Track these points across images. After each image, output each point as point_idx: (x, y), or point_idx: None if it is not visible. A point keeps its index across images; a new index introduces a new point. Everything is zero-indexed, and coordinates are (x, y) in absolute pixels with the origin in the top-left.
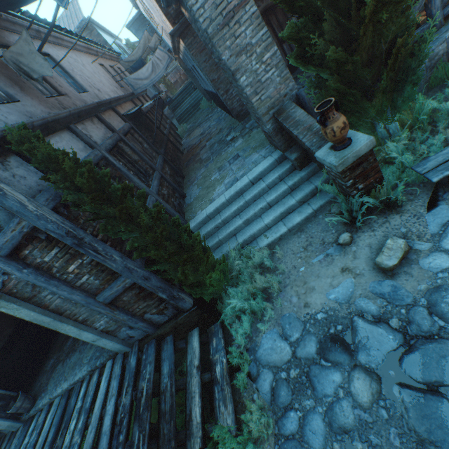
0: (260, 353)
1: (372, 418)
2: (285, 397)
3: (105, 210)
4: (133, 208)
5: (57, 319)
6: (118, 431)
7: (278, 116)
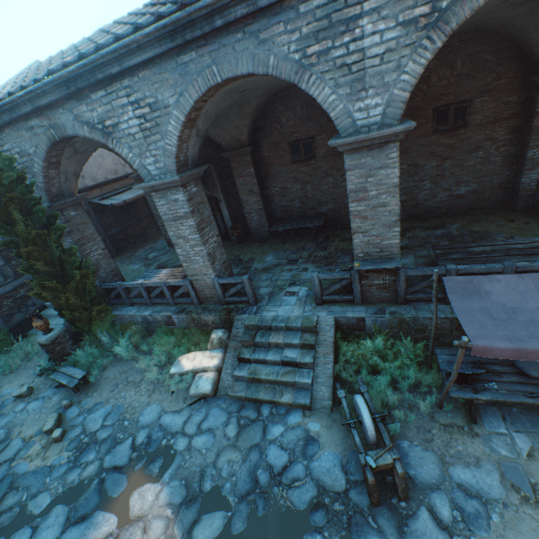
0: None
1: None
2: None
3: None
4: None
5: None
6: None
7: None
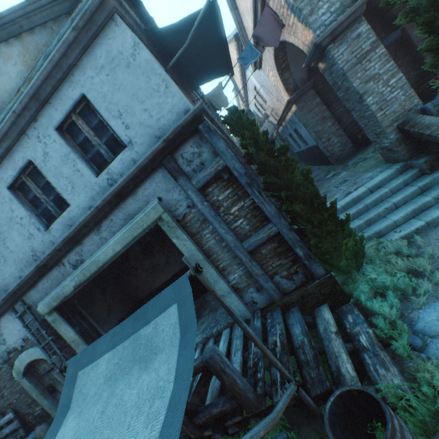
0: (421, 325)
1: None
2: None
3: (270, 164)
4: (291, 164)
5: (206, 259)
6: (253, 371)
7: (403, 125)
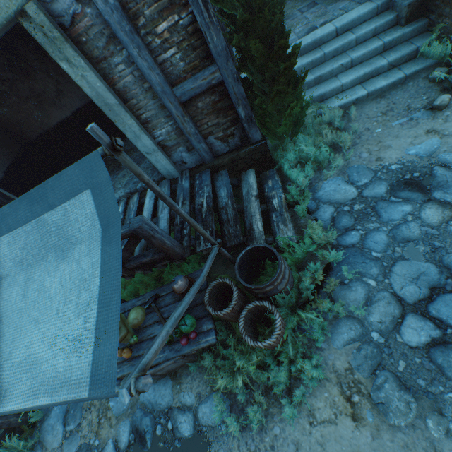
0: (321, 194)
1: (439, 232)
2: (346, 223)
3: None
4: None
5: (122, 106)
6: (180, 228)
7: None
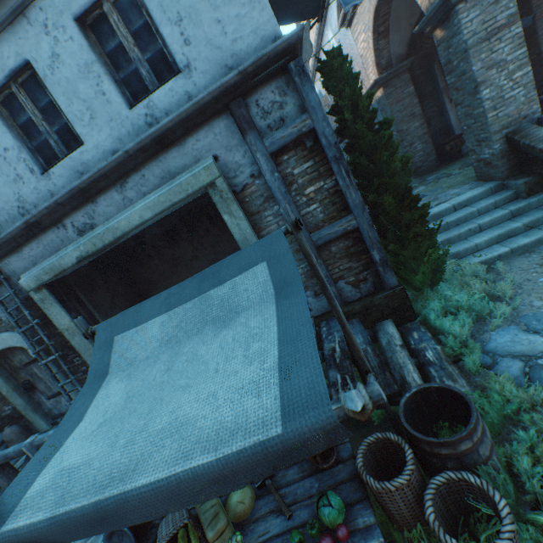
0: (492, 346)
1: None
2: None
3: (366, 140)
4: (390, 146)
5: None
6: None
7: (513, 135)
